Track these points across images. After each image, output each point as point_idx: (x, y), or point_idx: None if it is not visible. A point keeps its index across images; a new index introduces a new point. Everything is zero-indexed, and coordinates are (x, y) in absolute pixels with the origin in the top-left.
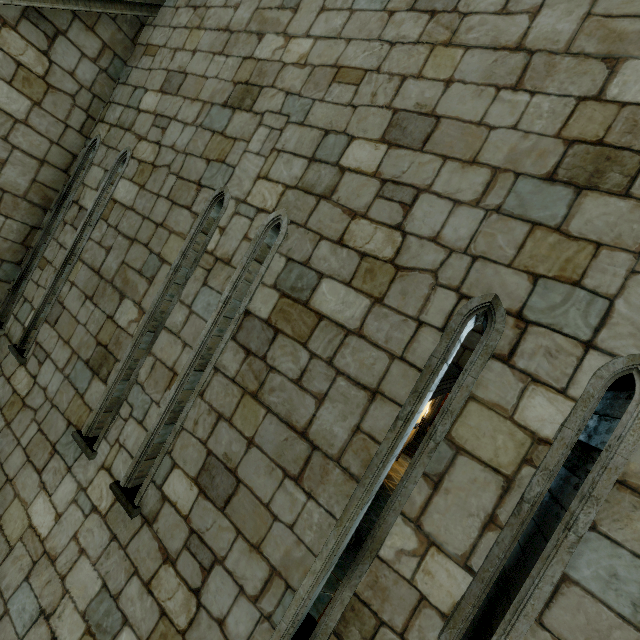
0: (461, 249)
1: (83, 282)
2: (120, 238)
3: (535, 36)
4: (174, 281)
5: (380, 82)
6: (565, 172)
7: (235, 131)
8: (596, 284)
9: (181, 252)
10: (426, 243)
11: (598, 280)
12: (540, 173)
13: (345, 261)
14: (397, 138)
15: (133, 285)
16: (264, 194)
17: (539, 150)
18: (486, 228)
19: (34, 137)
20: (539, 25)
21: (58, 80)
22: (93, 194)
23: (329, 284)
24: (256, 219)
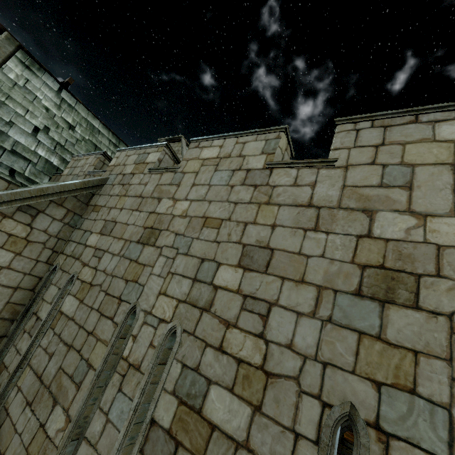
0: (312, 356)
1: (27, 387)
2: (61, 345)
3: (317, 198)
4: (97, 385)
5: (232, 226)
6: (367, 289)
7: (144, 259)
8: (429, 392)
9: (103, 358)
10: (284, 350)
11: (429, 388)
12: (350, 289)
13: (226, 367)
14: (248, 264)
15: (65, 390)
16: (164, 307)
17: (344, 272)
18: (325, 336)
19: (13, 274)
20: (318, 192)
21: (35, 237)
22: (48, 307)
23: (216, 390)
24: (158, 328)
